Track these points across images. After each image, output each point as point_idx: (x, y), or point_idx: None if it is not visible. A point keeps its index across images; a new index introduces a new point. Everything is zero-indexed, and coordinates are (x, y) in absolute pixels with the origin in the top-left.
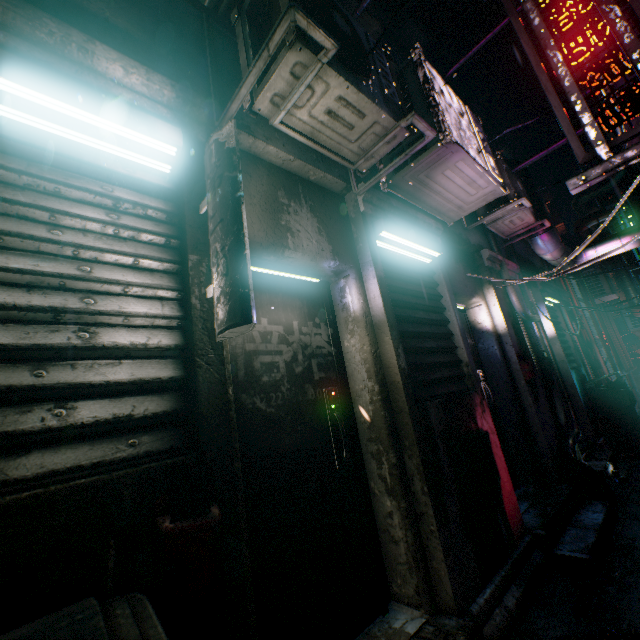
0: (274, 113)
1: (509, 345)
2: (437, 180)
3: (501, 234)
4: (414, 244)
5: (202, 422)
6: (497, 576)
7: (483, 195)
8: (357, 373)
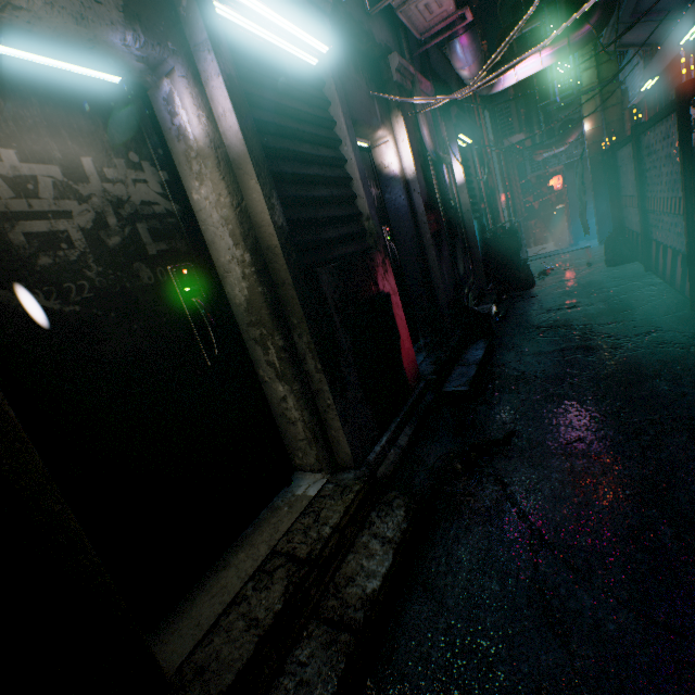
0: None
1: (417, 193)
2: None
3: (415, 30)
4: (286, 21)
5: None
6: (394, 424)
7: None
8: (219, 240)
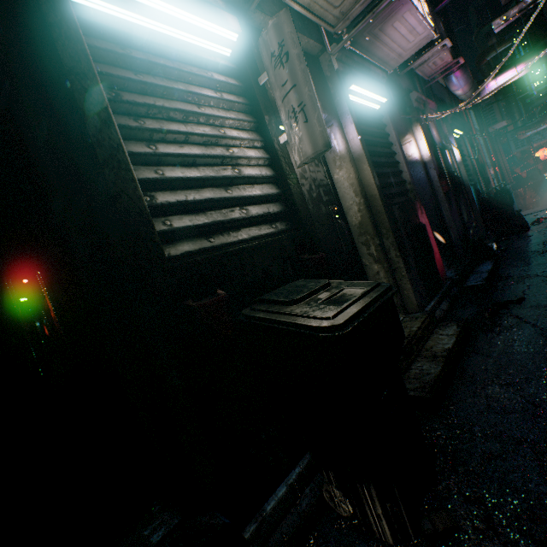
0: None
1: (432, 169)
2: (387, 32)
3: (425, 76)
4: (371, 93)
5: (300, 214)
6: (435, 298)
7: (419, 41)
8: (346, 195)
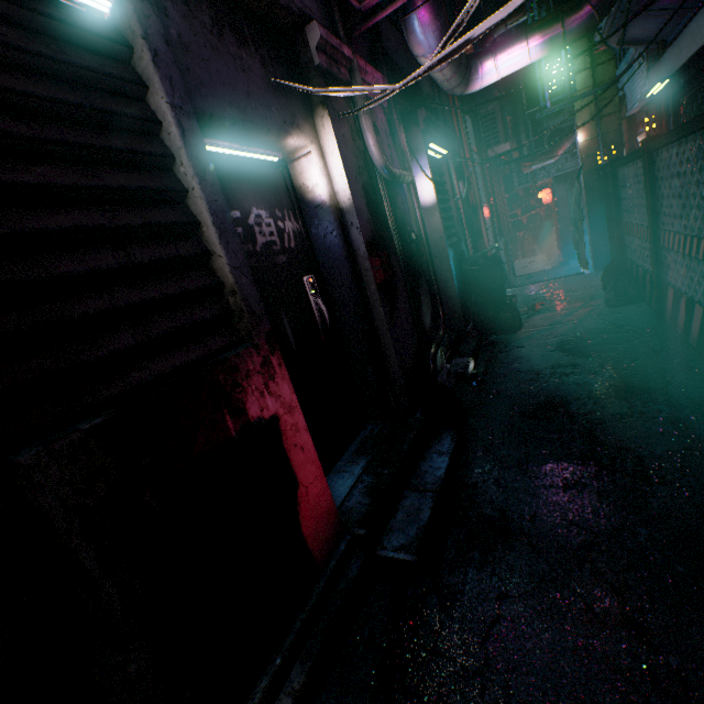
0: None
1: (356, 228)
2: None
3: None
4: None
5: None
6: (265, 677)
7: None
8: None
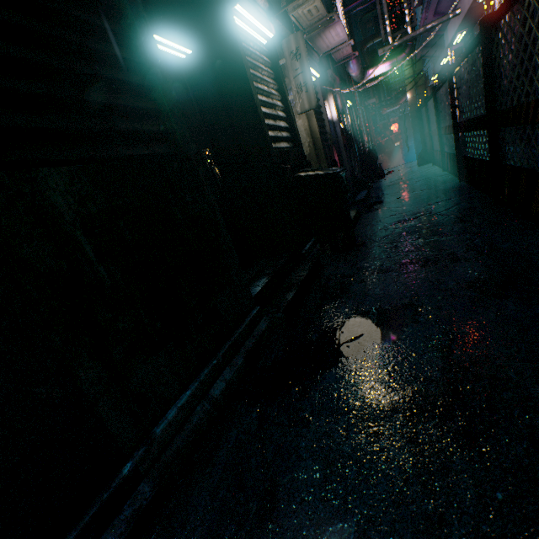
0: (291, 11)
1: (338, 128)
2: (325, 34)
3: (336, 60)
4: (314, 71)
5: (298, 140)
6: None
7: (339, 41)
8: (302, 136)
